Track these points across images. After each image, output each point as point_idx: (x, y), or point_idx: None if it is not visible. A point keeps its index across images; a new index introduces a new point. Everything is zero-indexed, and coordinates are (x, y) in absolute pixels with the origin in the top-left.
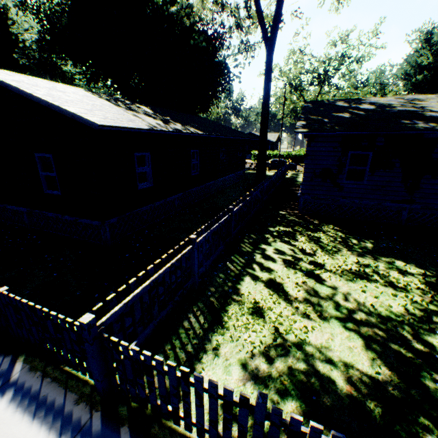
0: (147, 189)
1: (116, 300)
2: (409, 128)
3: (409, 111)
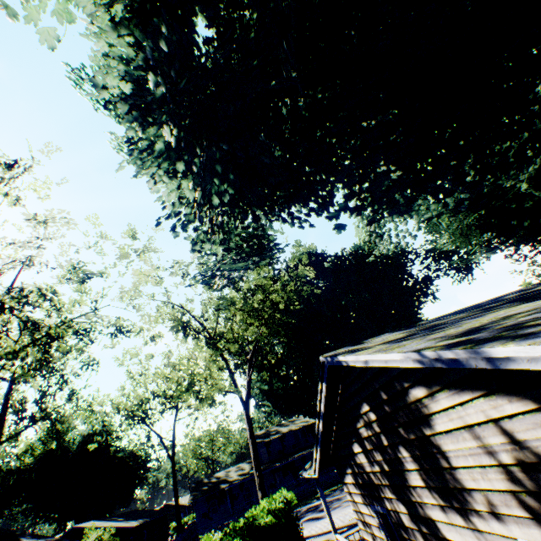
0: None
1: None
2: (220, 488)
3: (224, 479)
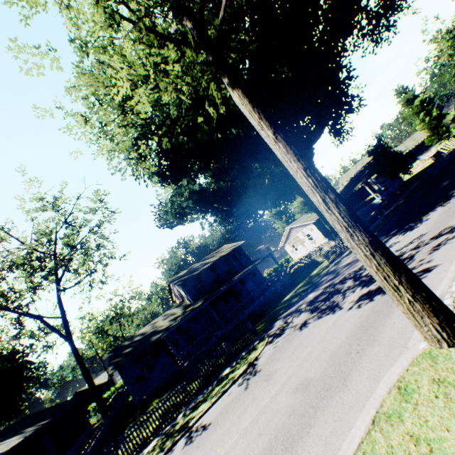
0: None
1: None
2: (152, 341)
3: (153, 331)
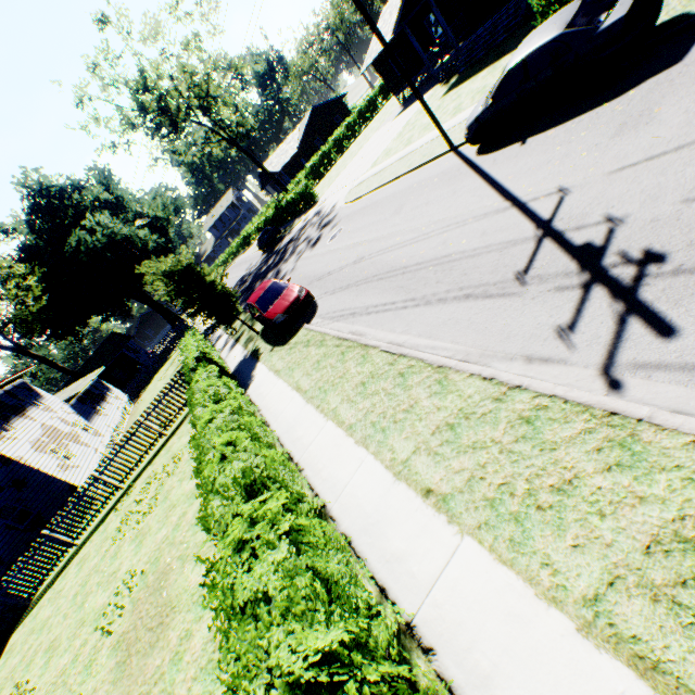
0: None
1: None
2: None
3: None
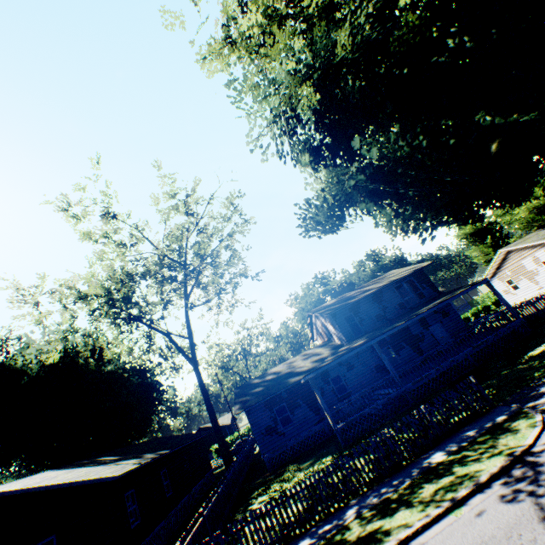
0: (137, 526)
1: (182, 540)
2: (289, 383)
3: (289, 372)
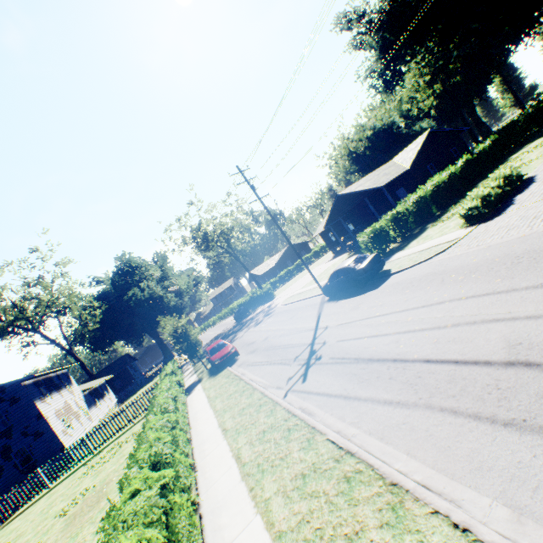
0: None
1: None
2: None
3: None
